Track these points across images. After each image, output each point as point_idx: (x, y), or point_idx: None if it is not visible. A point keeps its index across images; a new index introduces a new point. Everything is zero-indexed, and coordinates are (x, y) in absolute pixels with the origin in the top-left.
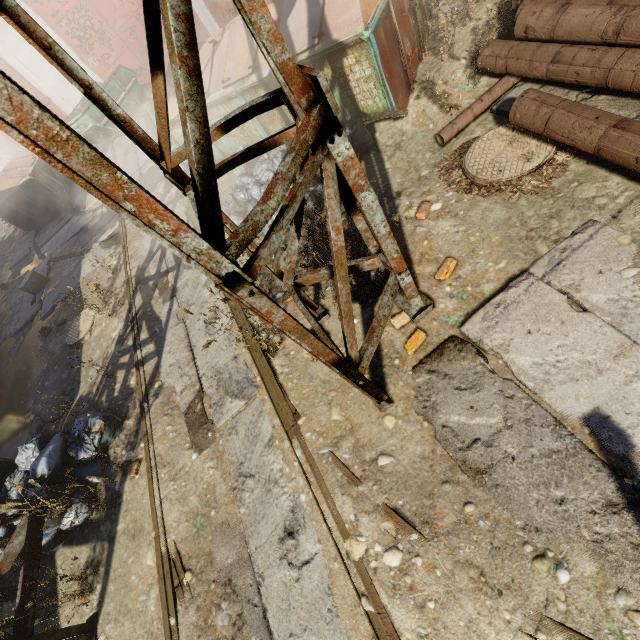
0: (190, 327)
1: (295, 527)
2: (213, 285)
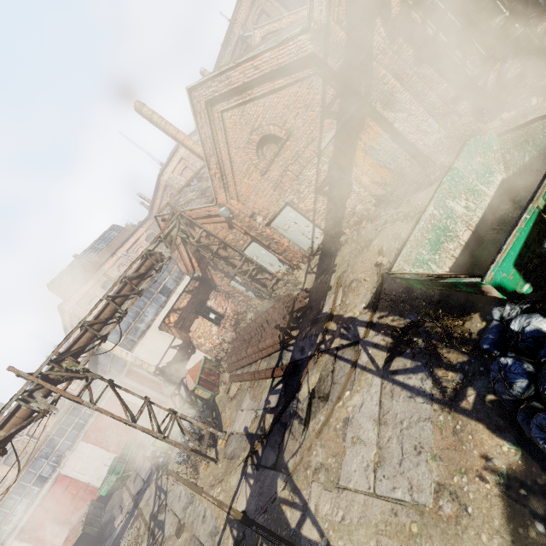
0: (173, 508)
1: (205, 514)
2: (179, 485)
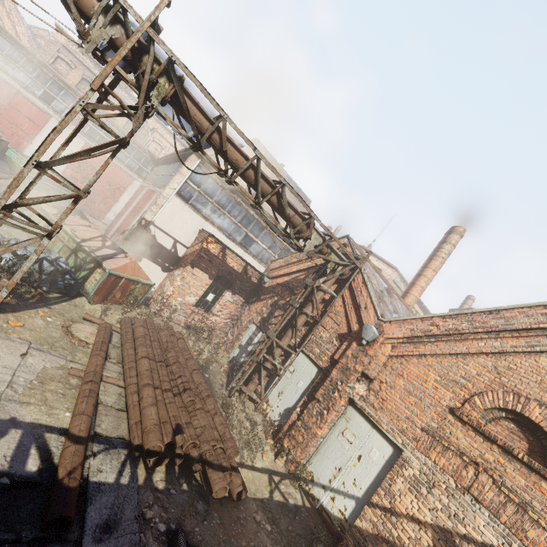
0: None
1: None
2: None
